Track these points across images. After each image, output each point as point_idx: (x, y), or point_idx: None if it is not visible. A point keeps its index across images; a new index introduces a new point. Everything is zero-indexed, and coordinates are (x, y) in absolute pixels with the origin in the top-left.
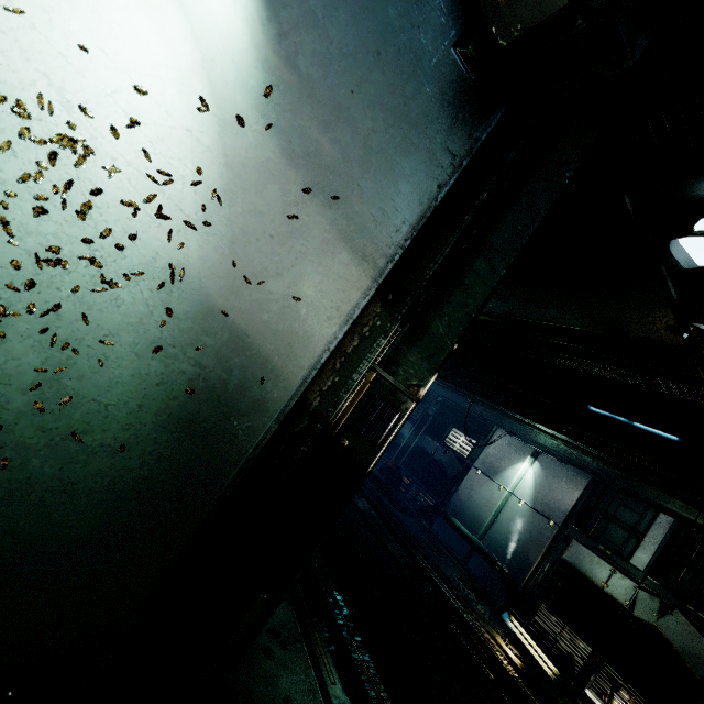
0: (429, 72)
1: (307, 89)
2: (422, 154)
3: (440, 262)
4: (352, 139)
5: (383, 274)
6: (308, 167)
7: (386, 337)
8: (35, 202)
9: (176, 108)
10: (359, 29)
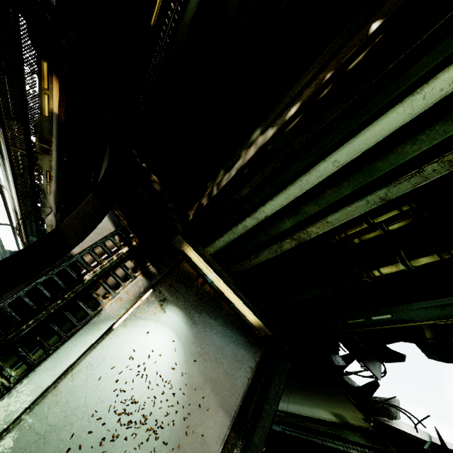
0: (241, 345)
1: (210, 359)
2: (242, 370)
3: (252, 408)
4: (222, 370)
5: (234, 418)
6: (210, 382)
7: (237, 448)
8: (141, 412)
9: (179, 373)
10: (223, 340)
